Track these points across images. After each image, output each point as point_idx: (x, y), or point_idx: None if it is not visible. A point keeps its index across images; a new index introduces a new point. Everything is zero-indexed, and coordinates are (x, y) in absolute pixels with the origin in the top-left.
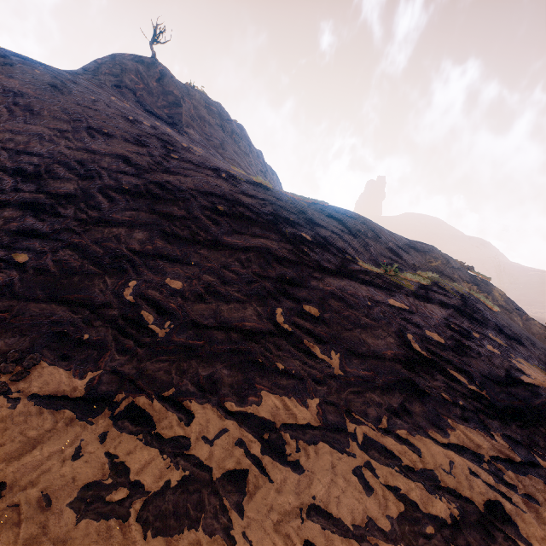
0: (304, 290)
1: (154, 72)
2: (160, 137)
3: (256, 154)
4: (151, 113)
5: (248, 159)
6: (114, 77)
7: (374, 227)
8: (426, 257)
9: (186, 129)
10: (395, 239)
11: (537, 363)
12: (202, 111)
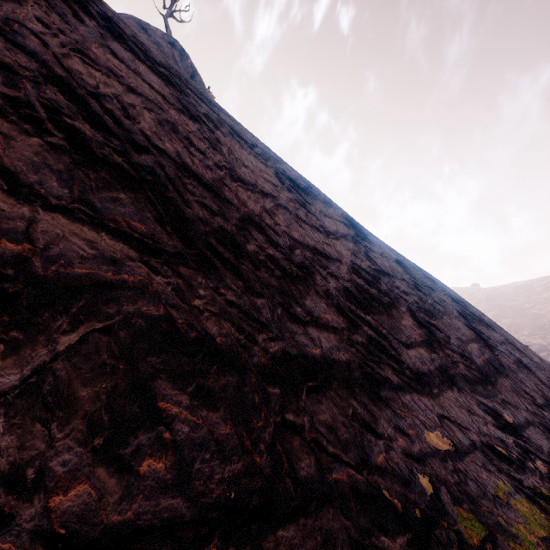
0: None
1: (187, 64)
2: None
3: None
4: None
5: None
6: None
7: None
8: None
9: None
10: None
11: None
12: None
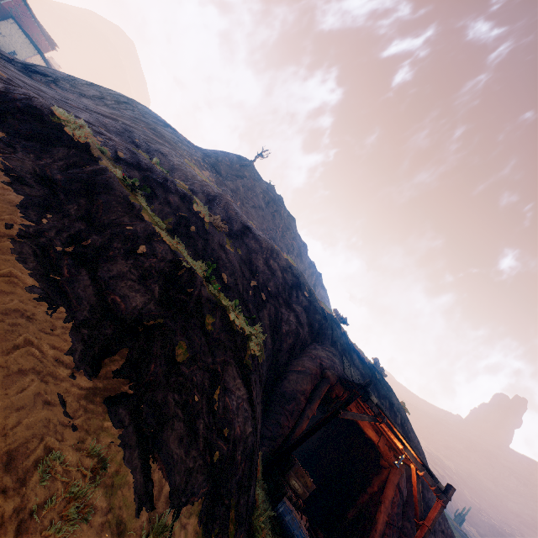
0: (76, 110)
1: (243, 163)
2: (171, 142)
3: (292, 236)
4: (213, 167)
5: (274, 228)
6: (216, 154)
7: (225, 200)
8: (247, 232)
9: (229, 182)
10: (236, 214)
11: (125, 170)
12: (258, 189)
